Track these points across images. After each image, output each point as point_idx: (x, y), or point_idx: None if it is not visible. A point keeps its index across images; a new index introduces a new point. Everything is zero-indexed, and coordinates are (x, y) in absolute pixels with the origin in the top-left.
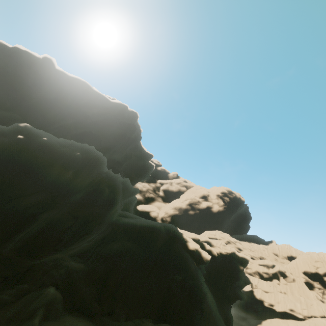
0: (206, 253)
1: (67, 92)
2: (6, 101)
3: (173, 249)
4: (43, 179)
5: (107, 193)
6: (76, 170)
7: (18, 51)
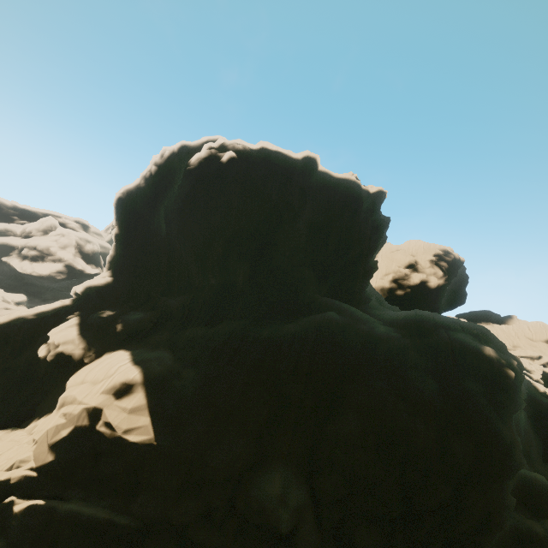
0: (547, 390)
1: (340, 208)
2: (286, 249)
3: (535, 399)
4: None
5: None
6: None
7: (269, 156)
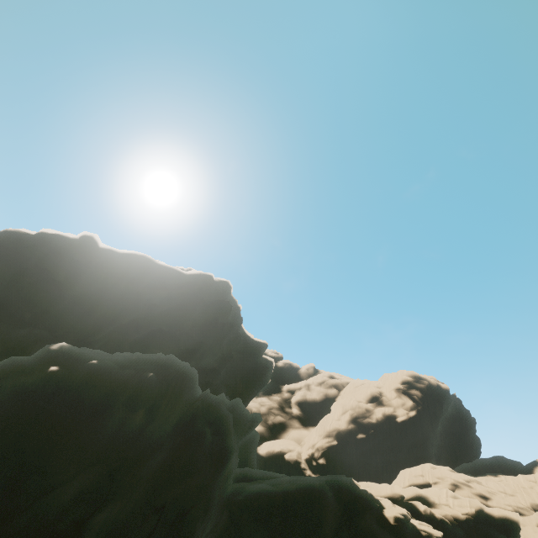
0: (429, 528)
1: (118, 277)
2: (25, 312)
3: (361, 536)
4: (93, 439)
5: (209, 438)
6: (150, 407)
7: (45, 237)
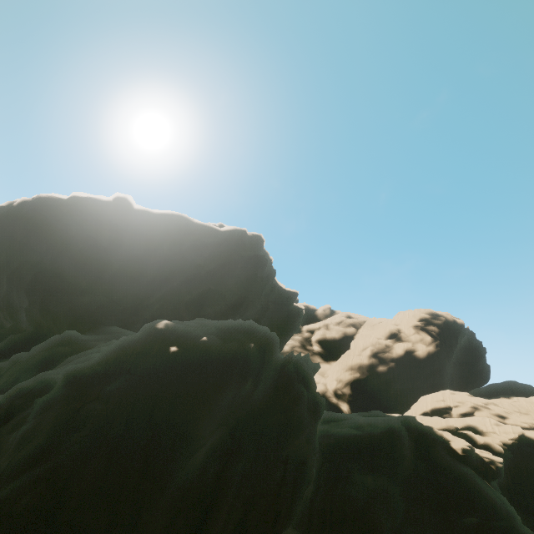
0: (490, 455)
1: (160, 239)
2: (80, 280)
3: (437, 466)
4: (218, 407)
5: (306, 396)
6: (257, 375)
7: (78, 201)
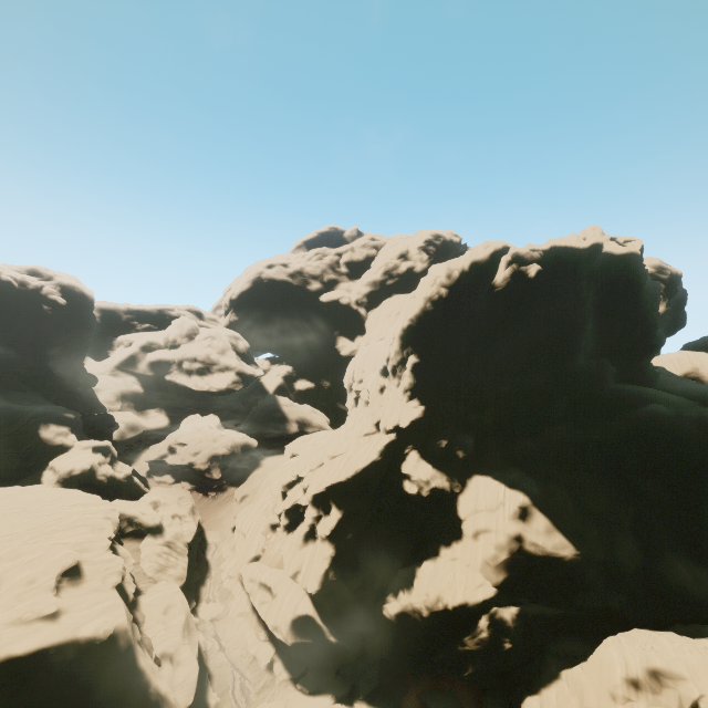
0: None
1: (624, 287)
2: (582, 345)
3: None
4: None
5: None
6: None
7: (558, 254)
